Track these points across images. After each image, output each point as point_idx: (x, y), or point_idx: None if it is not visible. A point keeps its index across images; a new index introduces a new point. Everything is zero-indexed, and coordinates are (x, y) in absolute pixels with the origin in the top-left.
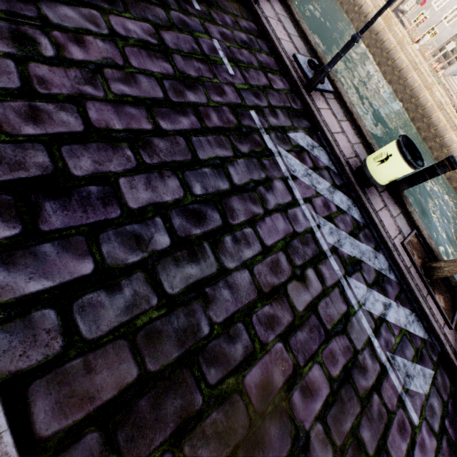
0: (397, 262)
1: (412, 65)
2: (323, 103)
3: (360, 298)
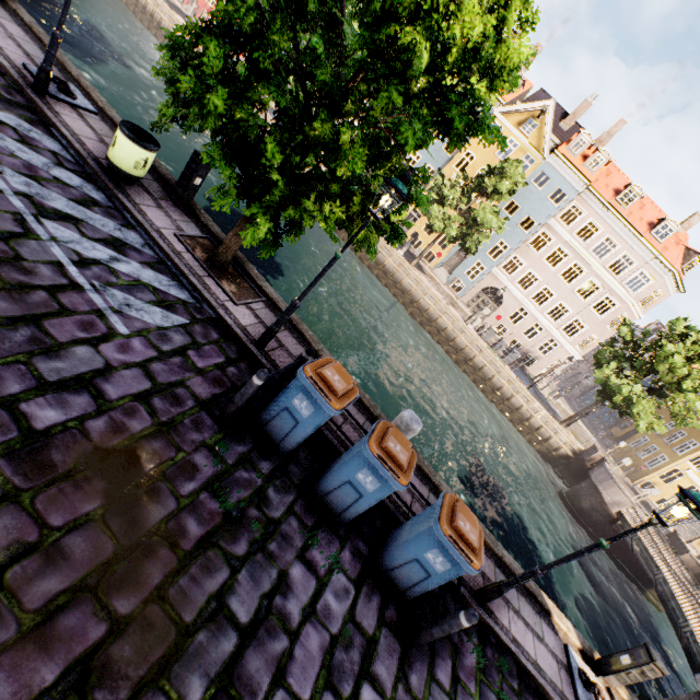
0: (157, 241)
1: None
2: (73, 114)
3: (61, 238)
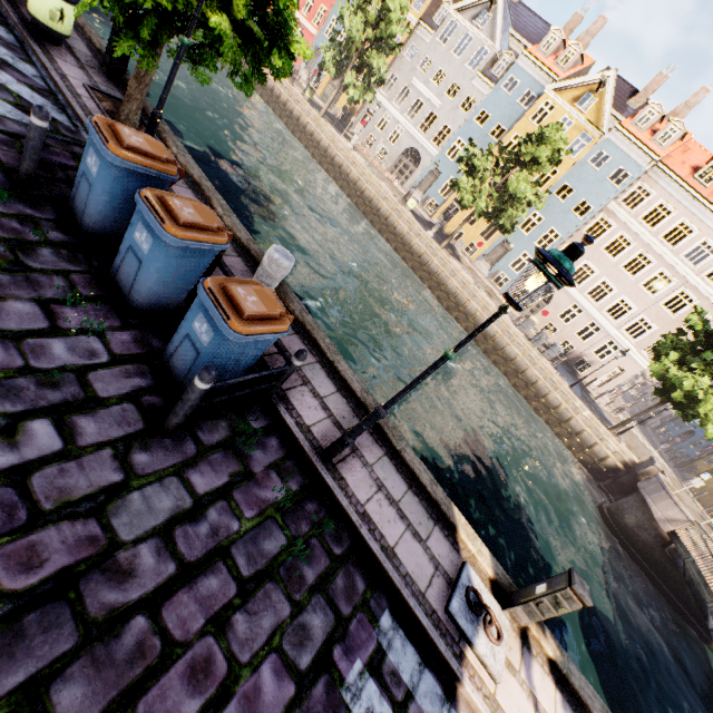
0: (54, 78)
1: (349, 161)
2: None
3: None
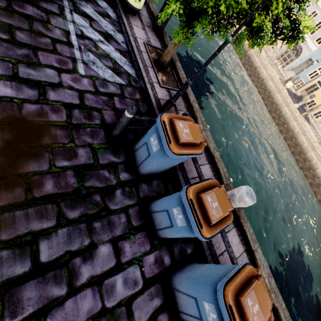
0: (131, 42)
1: (256, 54)
2: None
3: (78, 23)
